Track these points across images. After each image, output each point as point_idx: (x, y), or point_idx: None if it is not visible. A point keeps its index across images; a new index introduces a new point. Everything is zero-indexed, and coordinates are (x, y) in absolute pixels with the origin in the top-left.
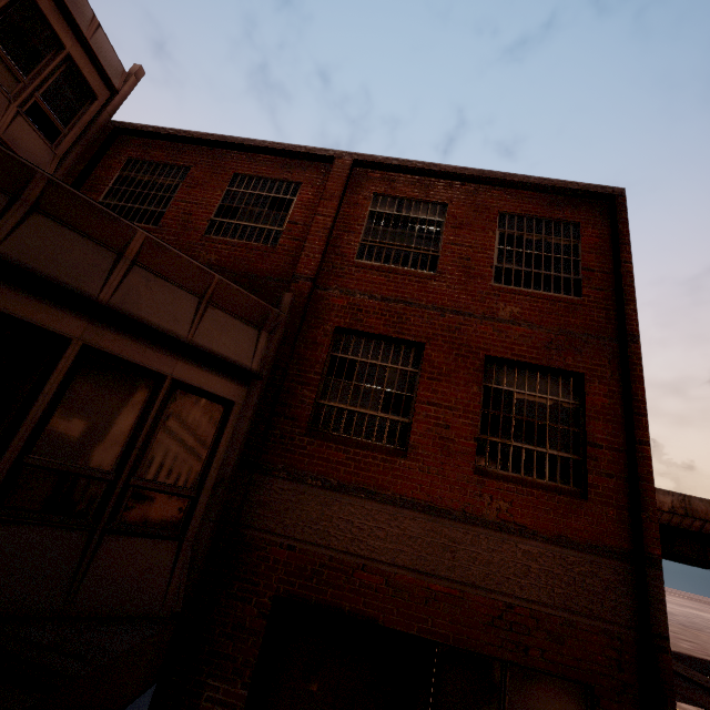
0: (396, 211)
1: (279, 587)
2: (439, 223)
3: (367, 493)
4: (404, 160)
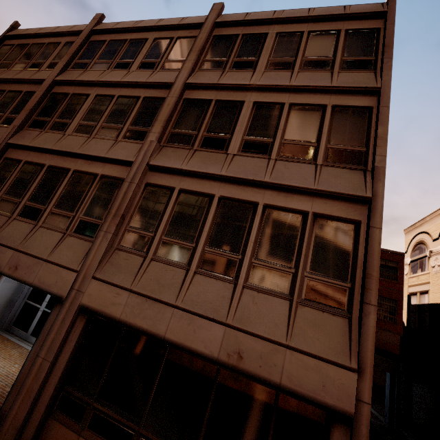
0: (385, 263)
1: (375, 346)
2: (397, 268)
3: (389, 331)
4: (386, 249)
